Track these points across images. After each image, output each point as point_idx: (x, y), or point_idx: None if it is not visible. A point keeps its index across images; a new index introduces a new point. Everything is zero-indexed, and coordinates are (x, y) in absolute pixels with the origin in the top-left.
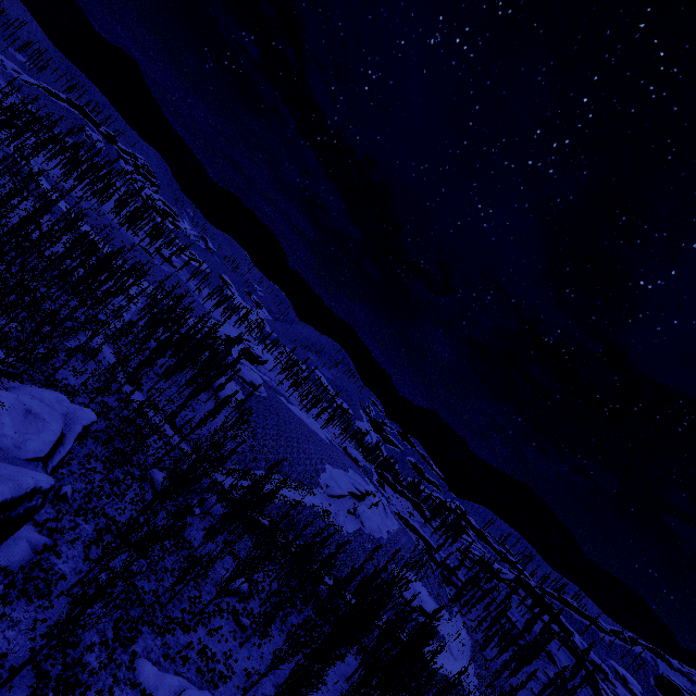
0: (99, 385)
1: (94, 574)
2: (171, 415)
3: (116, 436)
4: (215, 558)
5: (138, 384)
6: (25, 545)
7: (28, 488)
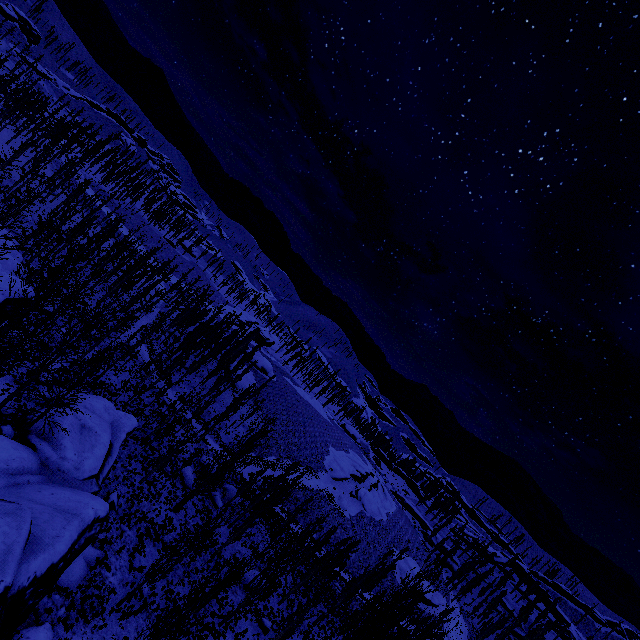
0: (135, 381)
1: (137, 584)
2: (197, 411)
3: (154, 439)
4: (244, 567)
5: (169, 380)
6: (82, 562)
7: (89, 521)
